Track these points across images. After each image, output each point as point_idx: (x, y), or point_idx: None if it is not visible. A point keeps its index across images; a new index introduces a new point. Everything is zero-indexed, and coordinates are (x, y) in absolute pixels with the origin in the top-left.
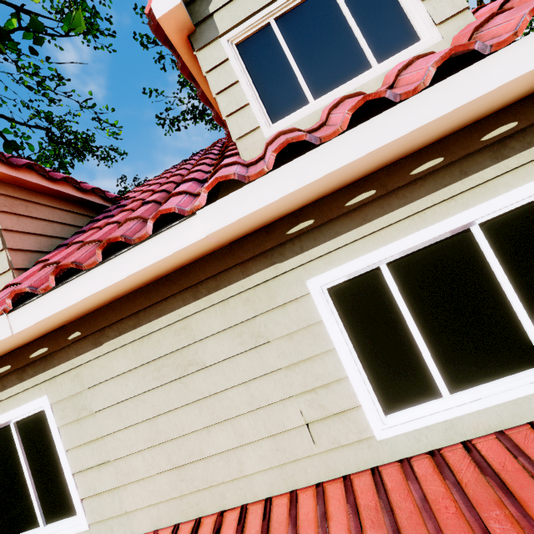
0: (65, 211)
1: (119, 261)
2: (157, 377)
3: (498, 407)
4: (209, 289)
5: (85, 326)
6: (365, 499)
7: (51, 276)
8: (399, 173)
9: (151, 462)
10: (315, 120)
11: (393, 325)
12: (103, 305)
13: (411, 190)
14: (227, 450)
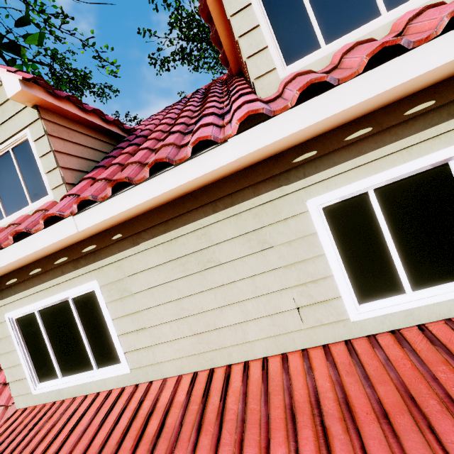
0: (94, 139)
1: (163, 178)
2: (182, 270)
3: (449, 302)
4: (226, 204)
5: (125, 230)
6: (340, 359)
7: (108, 188)
8: (394, 114)
9: (177, 330)
10: (326, 63)
11: (373, 238)
12: (139, 214)
13: (403, 129)
14: (235, 324)
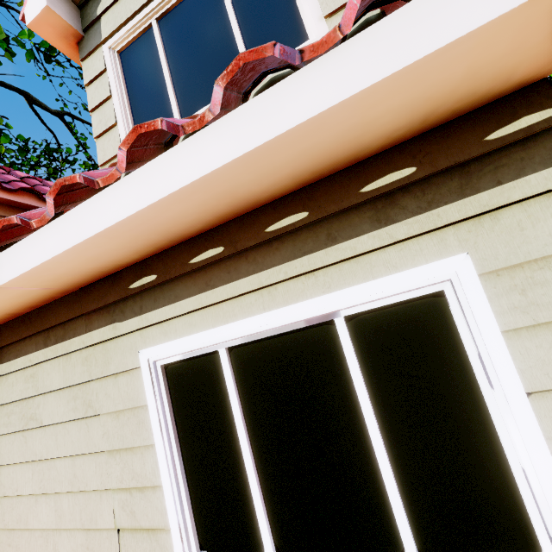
0: None
1: None
2: (6, 423)
3: None
4: (58, 337)
5: None
6: None
7: None
8: (253, 228)
9: None
10: None
11: (225, 433)
12: None
13: (265, 253)
14: (48, 528)
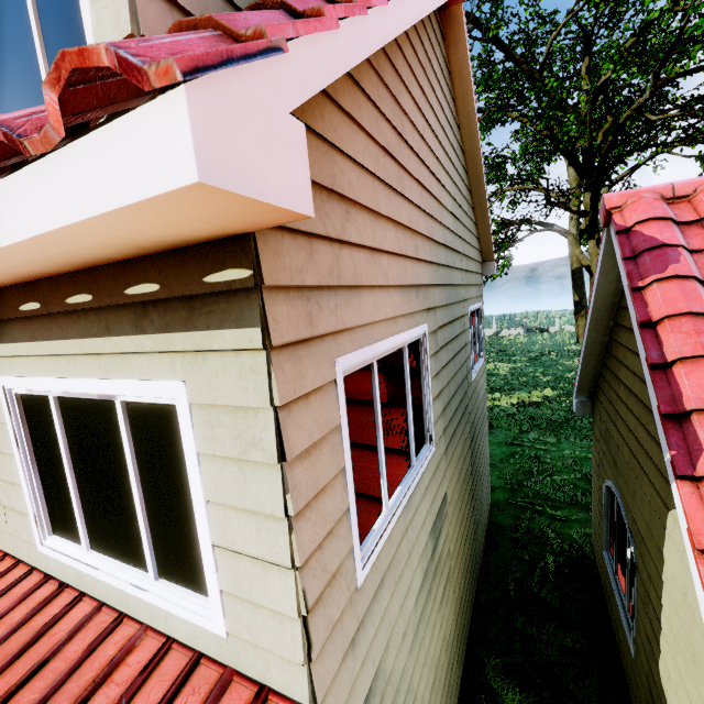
0: None
1: None
2: None
3: (110, 585)
4: None
5: None
6: None
7: None
8: (58, 294)
9: None
10: None
11: (61, 461)
12: None
13: (68, 323)
14: None
